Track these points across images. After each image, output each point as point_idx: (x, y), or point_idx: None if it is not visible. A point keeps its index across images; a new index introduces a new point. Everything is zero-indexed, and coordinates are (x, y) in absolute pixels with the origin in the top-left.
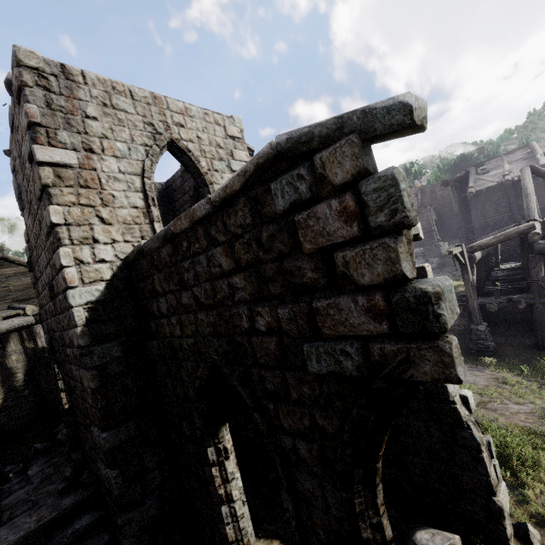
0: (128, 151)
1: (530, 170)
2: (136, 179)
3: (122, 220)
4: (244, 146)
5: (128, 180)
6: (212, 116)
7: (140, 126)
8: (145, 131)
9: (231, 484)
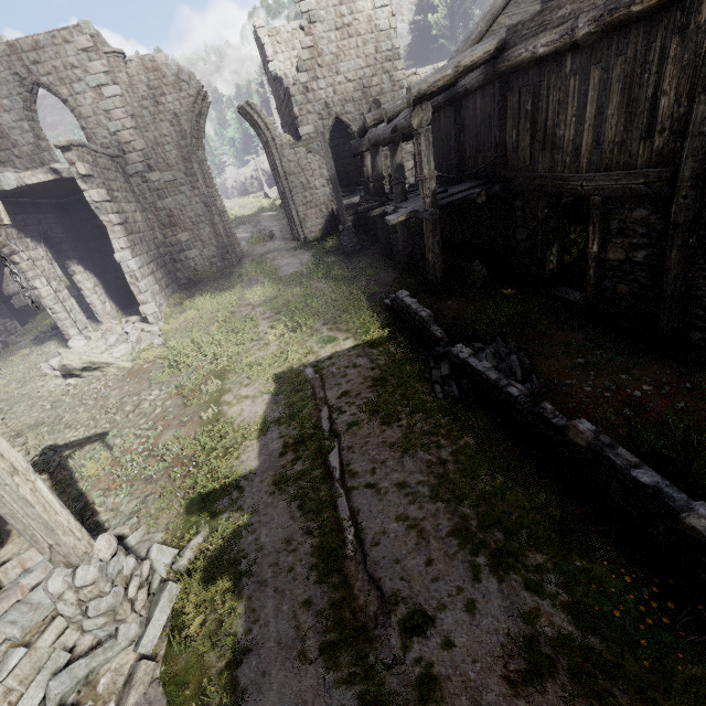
0: (11, 104)
1: None
2: (24, 123)
3: (27, 155)
4: (100, 54)
5: (20, 126)
6: (59, 36)
7: (11, 80)
8: (15, 82)
9: (80, 284)
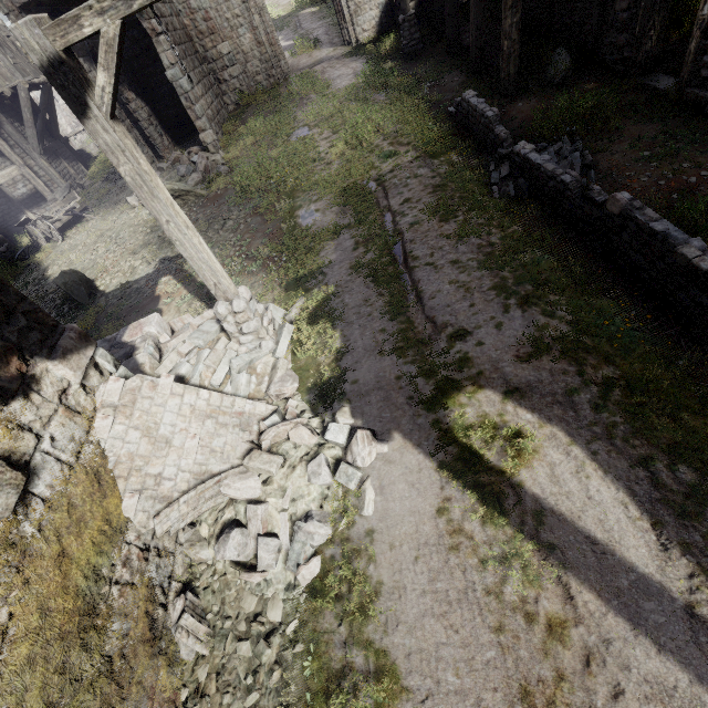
0: None
1: None
2: None
3: None
4: None
5: None
6: None
7: None
8: None
9: (136, 114)
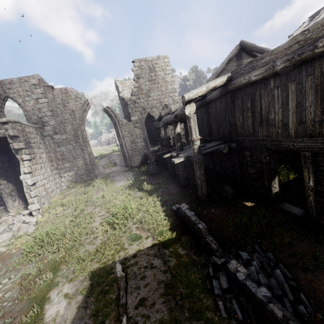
0: None
1: (241, 46)
2: None
3: None
4: (41, 86)
5: None
6: (23, 79)
7: None
8: None
9: (1, 190)
